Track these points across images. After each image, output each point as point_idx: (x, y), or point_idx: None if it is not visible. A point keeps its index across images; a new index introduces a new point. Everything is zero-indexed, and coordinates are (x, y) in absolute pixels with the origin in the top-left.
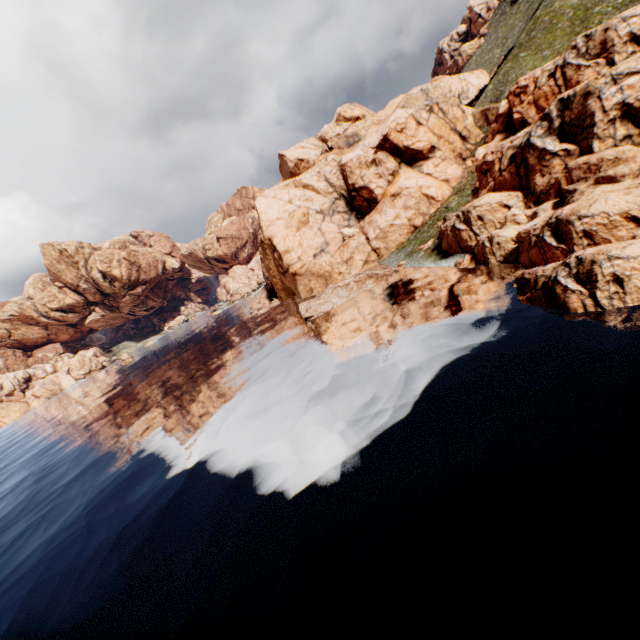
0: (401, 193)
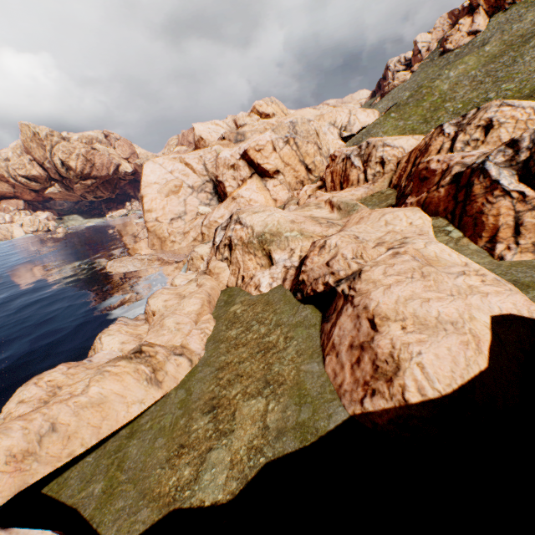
0: (236, 199)
